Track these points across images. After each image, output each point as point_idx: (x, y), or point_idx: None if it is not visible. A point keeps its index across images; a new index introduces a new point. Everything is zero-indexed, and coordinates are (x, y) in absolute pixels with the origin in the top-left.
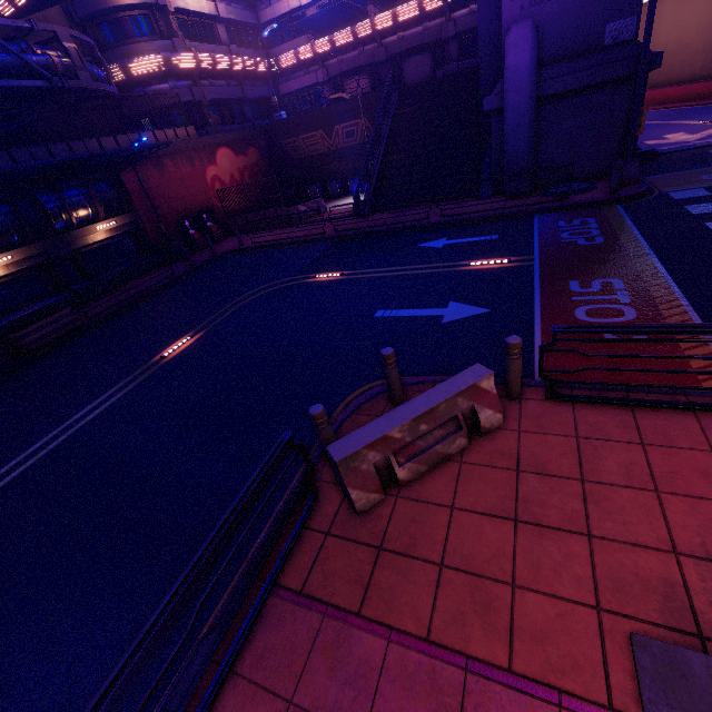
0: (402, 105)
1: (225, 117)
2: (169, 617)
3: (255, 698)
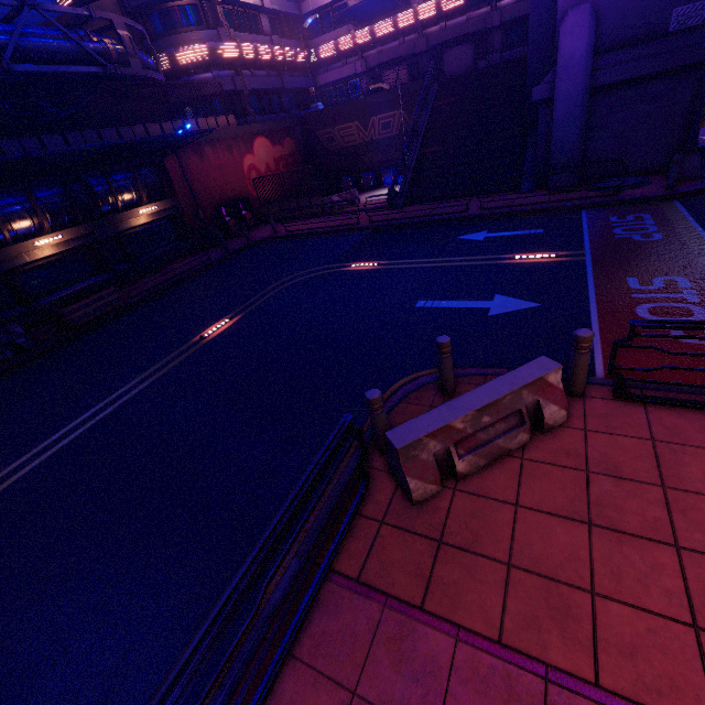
0: (441, 96)
1: (263, 107)
2: (241, 595)
3: (316, 684)
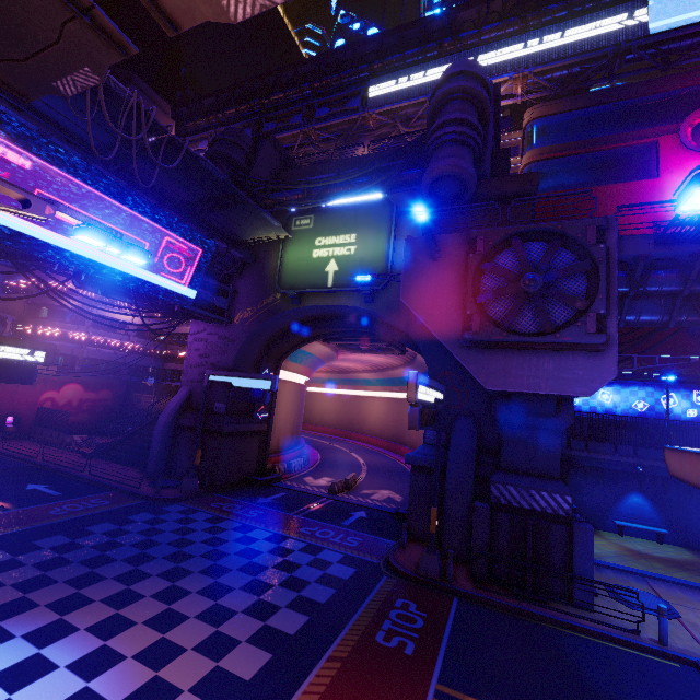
0: None
1: (97, 368)
2: None
3: None
